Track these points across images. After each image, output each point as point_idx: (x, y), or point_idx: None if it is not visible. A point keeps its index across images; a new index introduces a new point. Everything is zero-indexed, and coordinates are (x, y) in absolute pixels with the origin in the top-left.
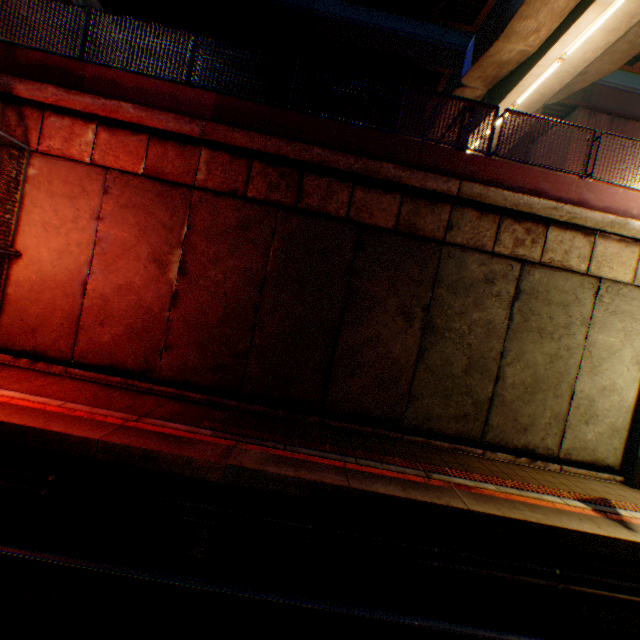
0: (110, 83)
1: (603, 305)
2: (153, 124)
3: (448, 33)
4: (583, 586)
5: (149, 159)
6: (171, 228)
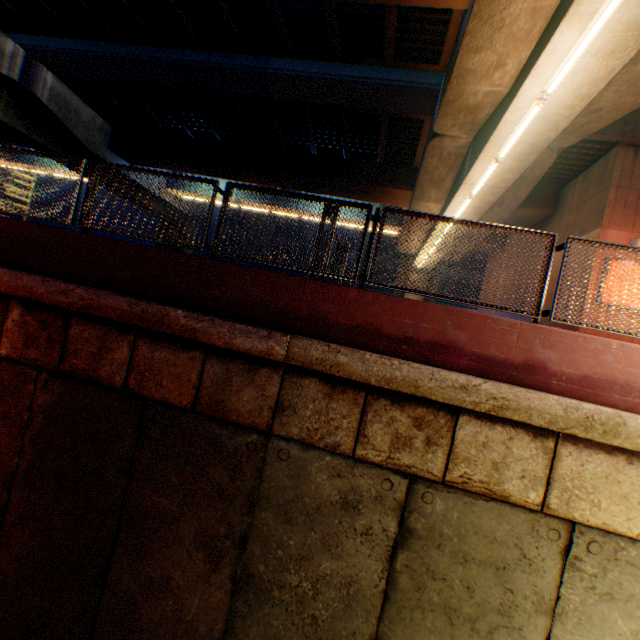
0: None
1: (584, 576)
2: None
3: (426, 72)
4: None
5: None
6: None
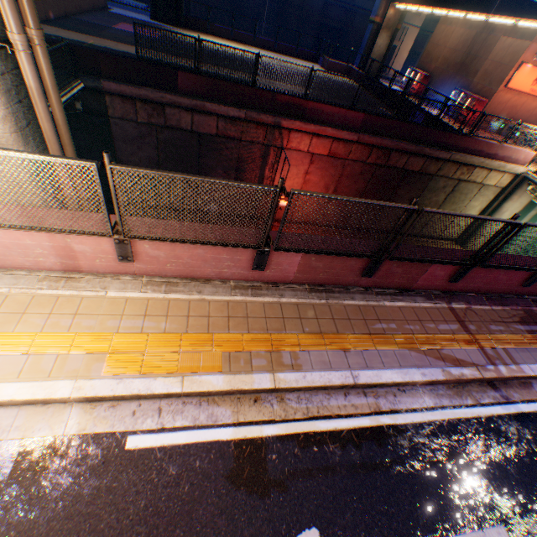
0: (317, 111)
1: (479, 193)
2: (337, 137)
3: None
4: None
5: (331, 149)
6: (333, 176)
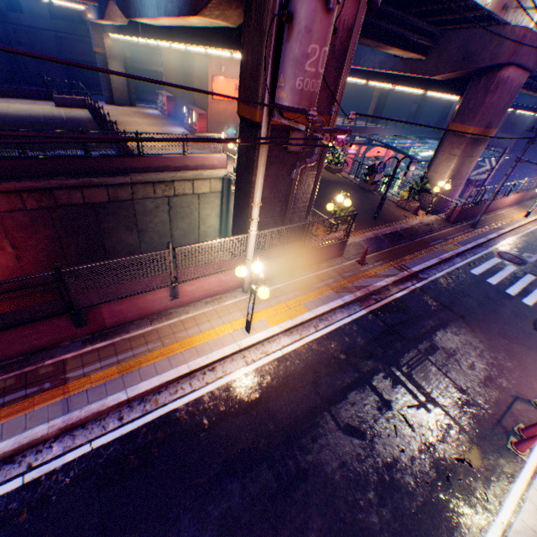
0: None
1: (203, 202)
2: None
3: None
4: None
5: None
6: None
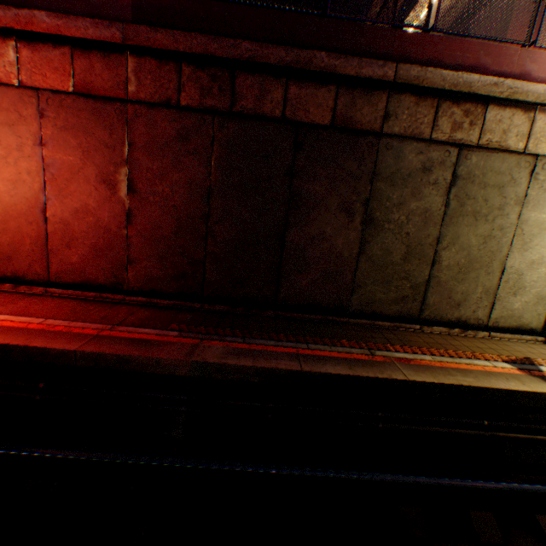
0: None
1: (538, 183)
2: (71, 33)
3: None
4: (507, 432)
5: (76, 74)
6: (113, 147)
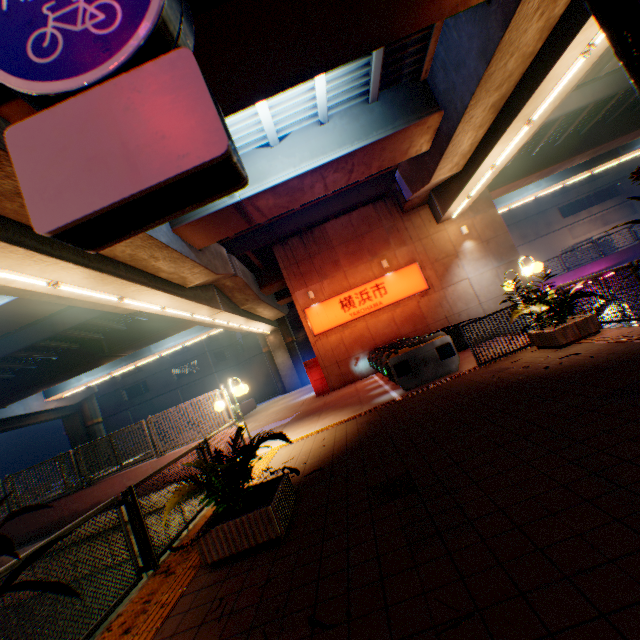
0: None
1: None
2: None
3: None
4: None
5: None
6: None
